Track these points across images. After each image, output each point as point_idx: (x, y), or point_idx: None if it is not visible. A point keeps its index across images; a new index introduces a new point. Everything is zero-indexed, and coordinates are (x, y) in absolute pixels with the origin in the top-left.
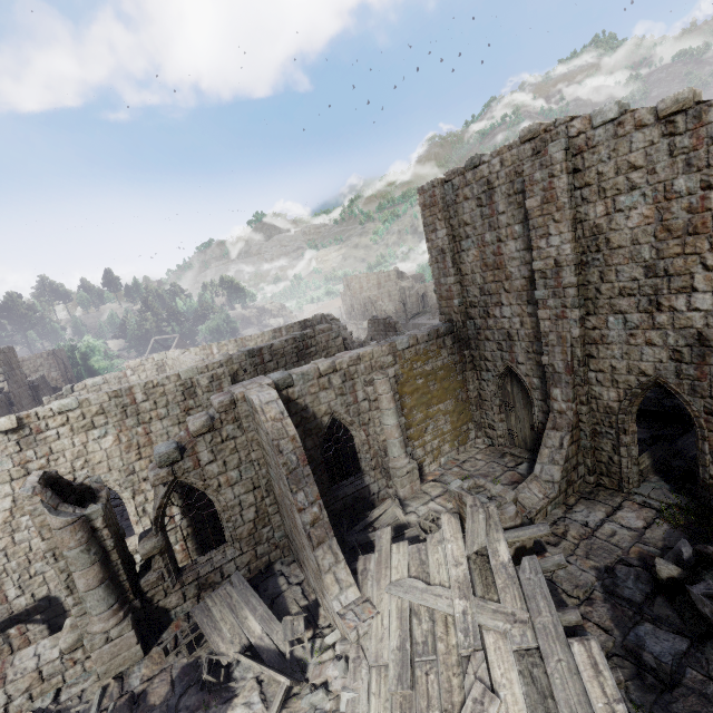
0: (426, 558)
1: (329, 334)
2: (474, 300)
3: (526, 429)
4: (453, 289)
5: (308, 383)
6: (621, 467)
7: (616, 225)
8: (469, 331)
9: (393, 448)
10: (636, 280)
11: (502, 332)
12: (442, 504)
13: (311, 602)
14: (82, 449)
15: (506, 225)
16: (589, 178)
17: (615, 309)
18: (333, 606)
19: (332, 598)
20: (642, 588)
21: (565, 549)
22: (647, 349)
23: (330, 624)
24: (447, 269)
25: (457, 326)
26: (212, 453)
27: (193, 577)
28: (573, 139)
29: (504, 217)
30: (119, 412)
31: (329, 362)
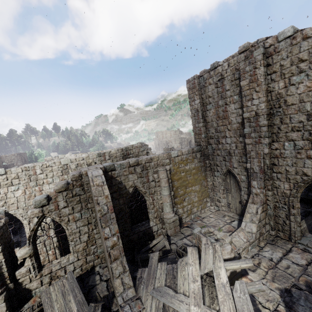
0: (176, 274)
1: (139, 149)
2: (212, 135)
3: (237, 203)
4: (202, 129)
5: (122, 169)
6: (290, 227)
7: (290, 92)
8: (209, 151)
9: (166, 207)
10: (302, 122)
11: (226, 151)
12: (190, 240)
13: (110, 293)
14: (4, 196)
15: (229, 96)
16: (276, 68)
17: (289, 138)
18: (118, 300)
19: (118, 295)
20: (310, 306)
21: (259, 274)
22: (308, 160)
23: (118, 309)
24: (199, 119)
25: (203, 148)
26: (66, 202)
27: (48, 272)
28: (267, 49)
29: (228, 92)
30: (27, 178)
31: (135, 159)
